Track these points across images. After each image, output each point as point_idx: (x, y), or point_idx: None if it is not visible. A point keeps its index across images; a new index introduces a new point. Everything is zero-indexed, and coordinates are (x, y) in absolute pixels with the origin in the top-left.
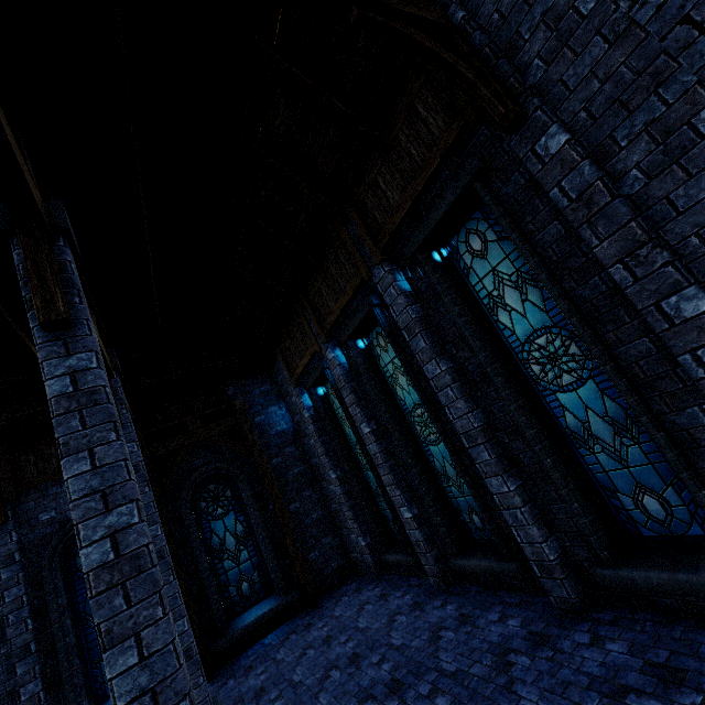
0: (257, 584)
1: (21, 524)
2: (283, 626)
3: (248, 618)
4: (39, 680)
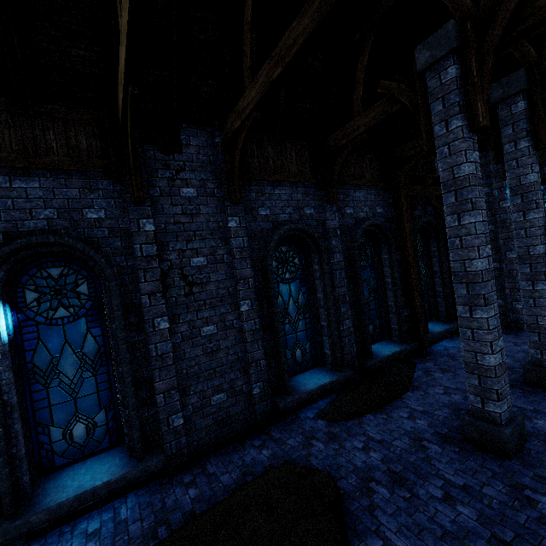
0: (426, 311)
1: (337, 210)
2: (447, 341)
3: (434, 329)
4: (350, 320)
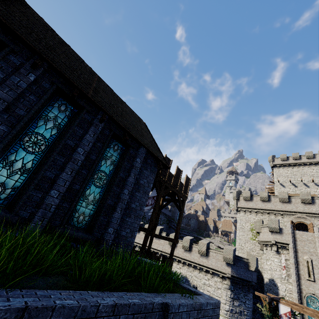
0: None
1: None
2: None
3: None
4: None
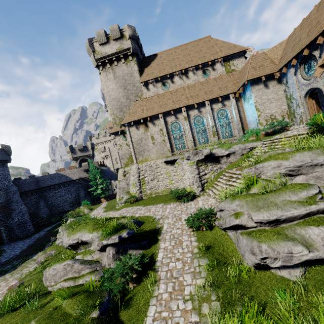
0: None
1: None
2: None
3: None
4: None
